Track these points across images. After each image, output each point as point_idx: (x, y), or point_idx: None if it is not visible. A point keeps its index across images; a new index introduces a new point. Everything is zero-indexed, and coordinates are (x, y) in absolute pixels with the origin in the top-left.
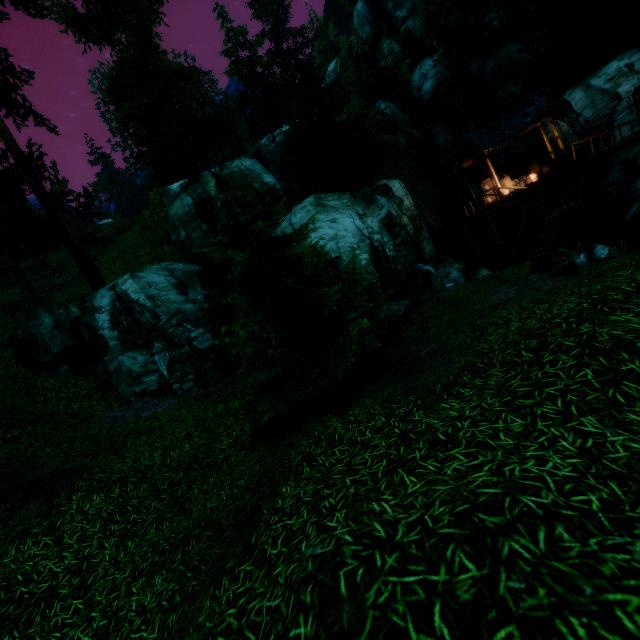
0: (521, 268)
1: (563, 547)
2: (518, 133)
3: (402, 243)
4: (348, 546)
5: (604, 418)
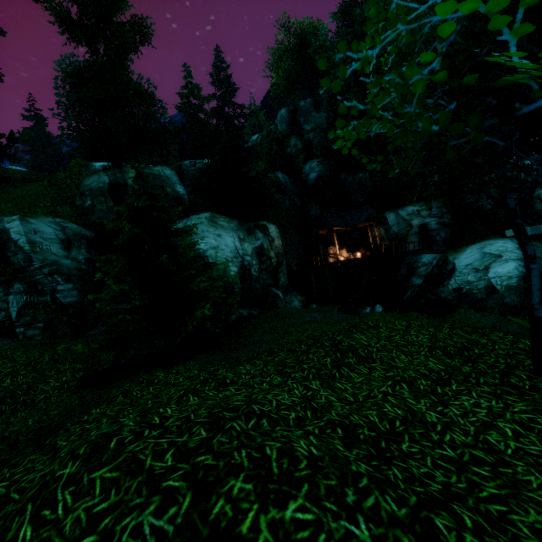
0: (334, 308)
1: (261, 427)
2: (355, 225)
3: (265, 269)
4: (129, 426)
5: (324, 383)
